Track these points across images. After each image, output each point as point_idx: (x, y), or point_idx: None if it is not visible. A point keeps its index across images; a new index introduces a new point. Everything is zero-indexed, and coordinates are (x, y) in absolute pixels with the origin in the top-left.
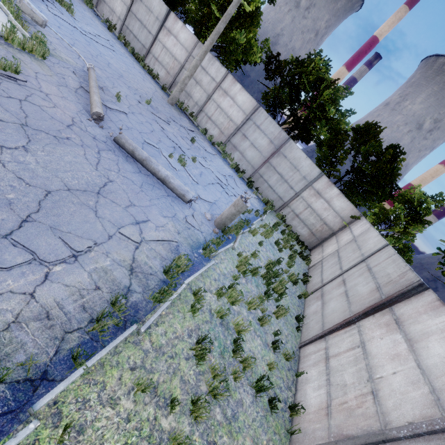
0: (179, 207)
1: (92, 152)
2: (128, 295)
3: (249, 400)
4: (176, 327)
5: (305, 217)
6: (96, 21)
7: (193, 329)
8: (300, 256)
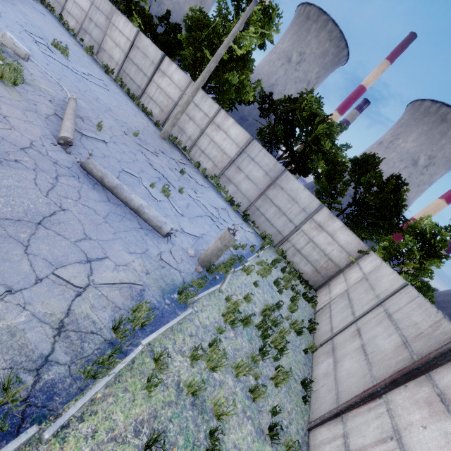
0: (154, 241)
1: (46, 177)
2: (43, 370)
3: None
4: (117, 419)
5: (307, 253)
6: (94, 66)
7: (145, 418)
8: (304, 298)
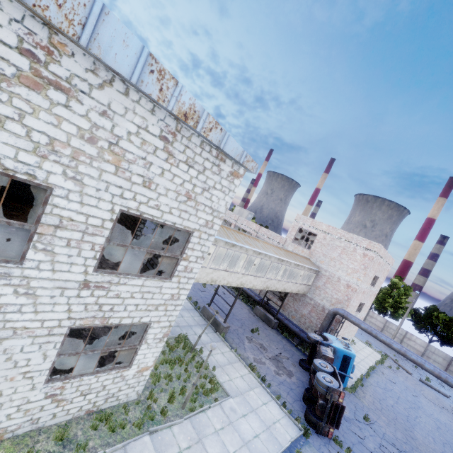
0: (448, 399)
1: (424, 386)
2: None
3: None
4: None
5: None
6: None
7: None
8: None
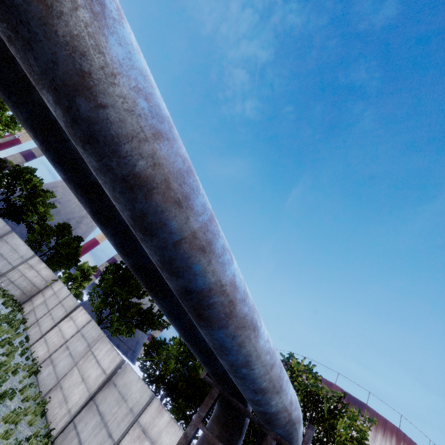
0: None
1: None
2: None
3: (20, 358)
4: None
5: (19, 283)
6: None
7: None
8: (17, 310)
